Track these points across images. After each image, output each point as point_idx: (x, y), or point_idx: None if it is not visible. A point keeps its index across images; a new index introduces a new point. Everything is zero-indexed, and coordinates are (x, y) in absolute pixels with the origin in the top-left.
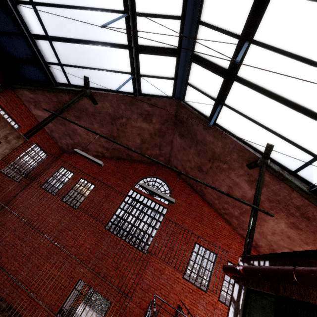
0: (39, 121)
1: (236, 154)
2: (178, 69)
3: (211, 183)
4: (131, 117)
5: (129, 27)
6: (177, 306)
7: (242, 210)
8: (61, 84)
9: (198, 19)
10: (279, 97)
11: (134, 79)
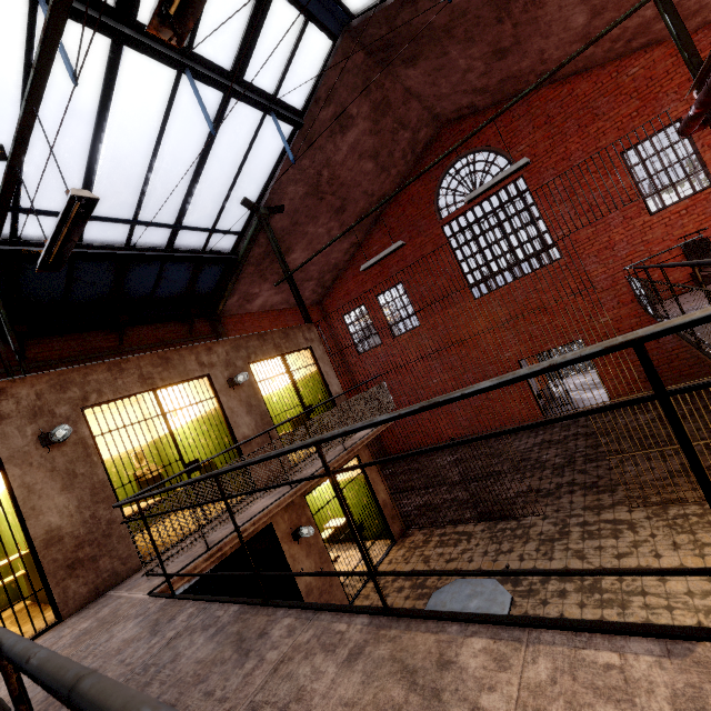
0: (267, 310)
1: None
2: None
3: (543, 43)
4: (327, 157)
5: (204, 76)
6: (680, 250)
7: None
8: (236, 248)
9: None
10: None
11: (277, 112)
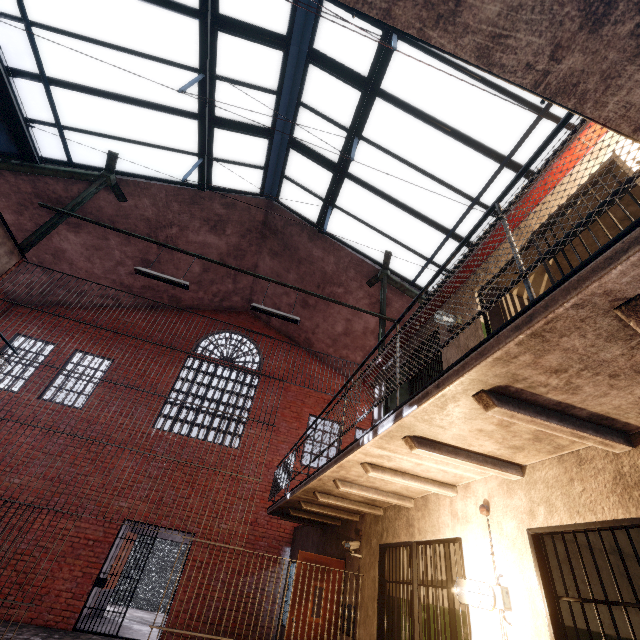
0: None
1: (353, 270)
2: (269, 156)
3: (322, 321)
4: (188, 225)
5: (204, 91)
6: None
7: (366, 350)
8: (49, 161)
9: (299, 99)
10: (391, 199)
11: (204, 163)
